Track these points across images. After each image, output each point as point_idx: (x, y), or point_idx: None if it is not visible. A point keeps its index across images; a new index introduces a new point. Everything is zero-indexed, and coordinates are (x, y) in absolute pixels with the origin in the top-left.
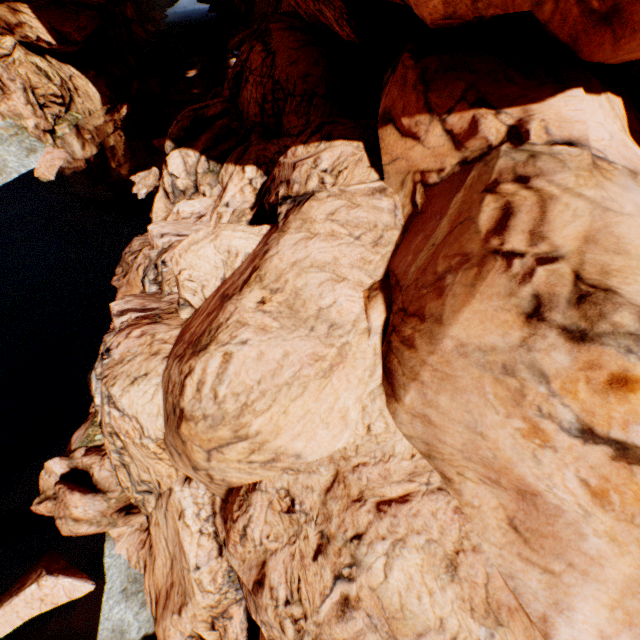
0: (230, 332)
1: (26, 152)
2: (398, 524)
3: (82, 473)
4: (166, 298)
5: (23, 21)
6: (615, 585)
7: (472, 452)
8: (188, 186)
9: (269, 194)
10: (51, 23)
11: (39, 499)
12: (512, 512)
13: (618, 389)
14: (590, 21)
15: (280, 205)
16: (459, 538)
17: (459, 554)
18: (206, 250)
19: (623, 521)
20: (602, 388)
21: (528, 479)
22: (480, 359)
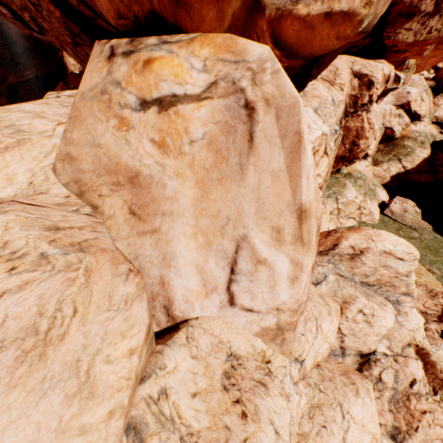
0: None
1: None
2: (9, 206)
3: None
4: None
5: None
6: (190, 212)
7: (99, 166)
8: None
9: None
10: None
11: None
12: (131, 202)
13: (148, 66)
14: (174, 5)
15: None
16: (83, 226)
17: (73, 228)
18: None
19: (179, 157)
20: (142, 71)
21: (130, 164)
22: (91, 95)
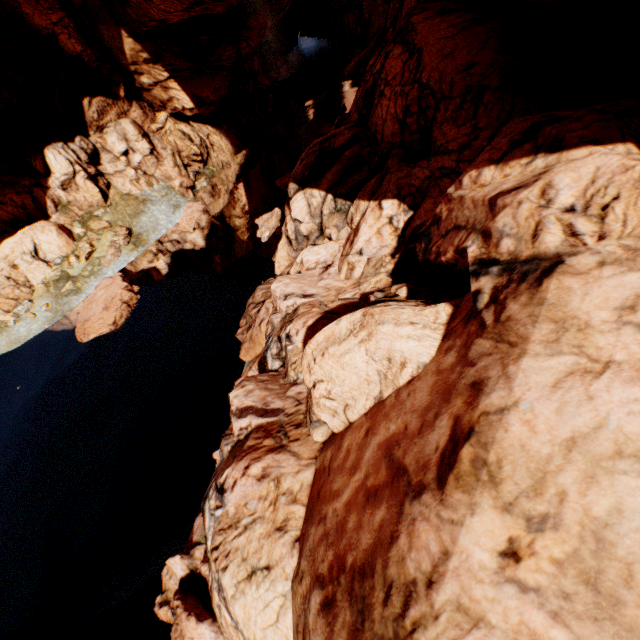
0: (444, 639)
1: (173, 209)
2: None
3: (201, 579)
4: (291, 391)
5: (172, 96)
6: None
7: None
8: (312, 230)
9: (427, 241)
10: (193, 91)
11: (161, 598)
12: None
13: None
14: None
15: (474, 275)
16: None
17: None
18: (353, 356)
19: None
20: None
21: None
22: None
